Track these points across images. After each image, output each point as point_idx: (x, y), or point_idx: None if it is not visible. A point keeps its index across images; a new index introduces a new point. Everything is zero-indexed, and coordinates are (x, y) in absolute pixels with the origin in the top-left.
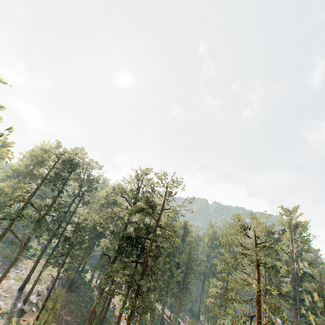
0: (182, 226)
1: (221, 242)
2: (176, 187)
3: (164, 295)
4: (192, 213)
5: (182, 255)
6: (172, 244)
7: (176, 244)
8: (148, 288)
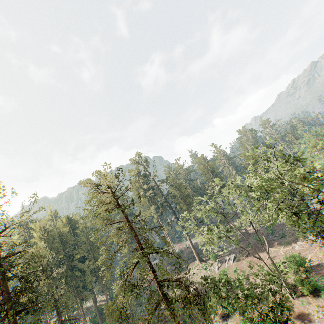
0: (65, 222)
1: (82, 217)
2: (0, 197)
3: (86, 294)
4: (44, 210)
5: (82, 247)
6: (43, 257)
7: (44, 254)
8: (58, 313)
